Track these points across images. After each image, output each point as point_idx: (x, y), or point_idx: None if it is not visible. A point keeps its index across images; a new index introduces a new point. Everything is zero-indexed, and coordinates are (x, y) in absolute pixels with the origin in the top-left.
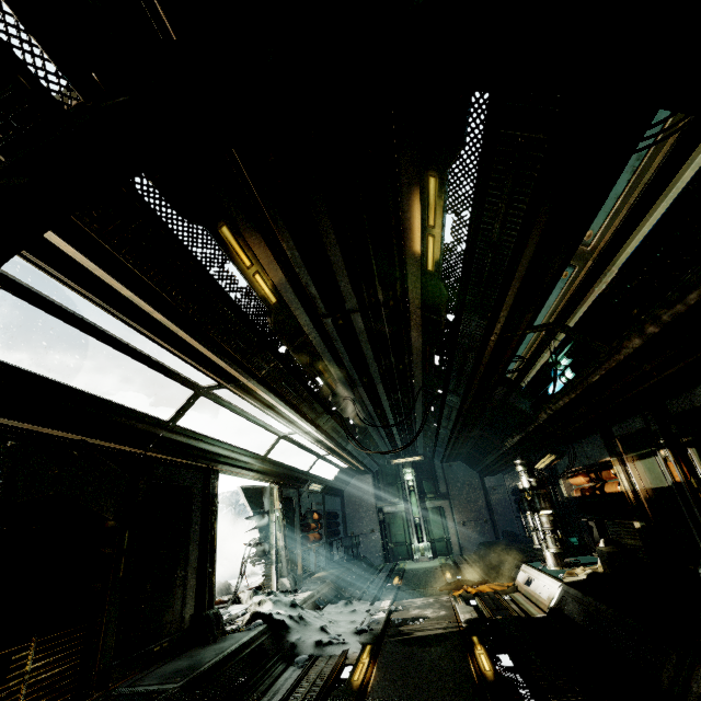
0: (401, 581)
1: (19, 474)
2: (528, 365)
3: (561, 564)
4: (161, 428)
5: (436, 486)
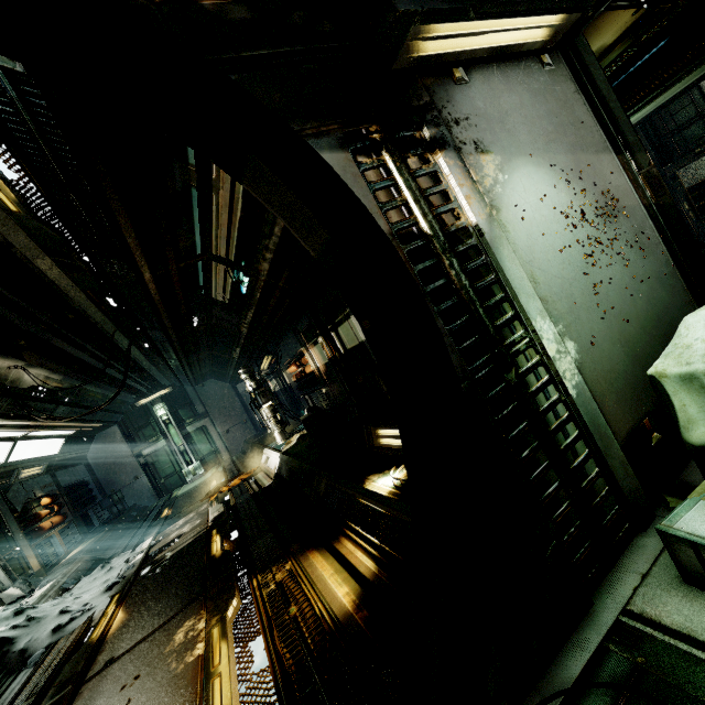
0: (170, 510)
1: None
2: (208, 291)
3: (286, 437)
4: None
5: (193, 410)
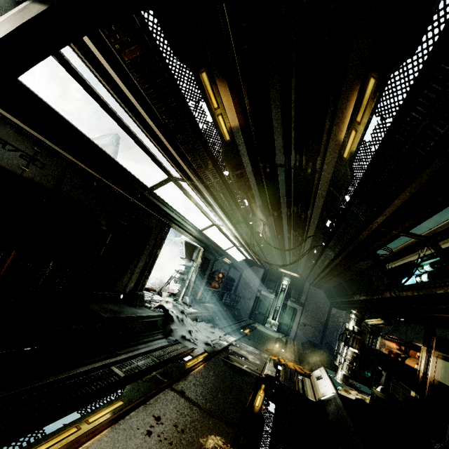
0: (249, 332)
1: (64, 183)
2: (393, 257)
3: (345, 382)
4: (144, 190)
5: (299, 296)
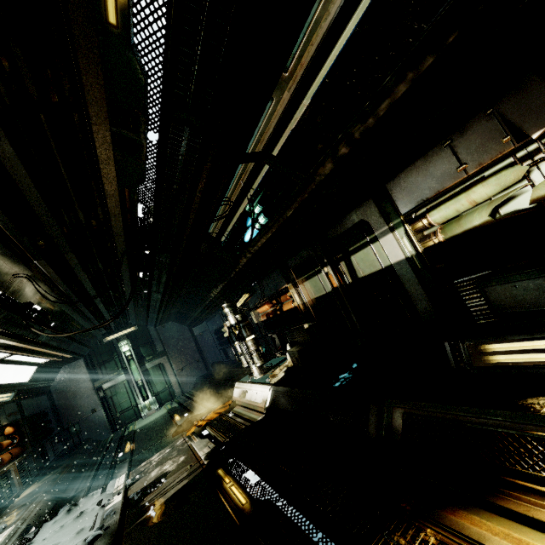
0: (133, 444)
1: None
2: (234, 209)
3: (263, 372)
4: None
5: (153, 348)
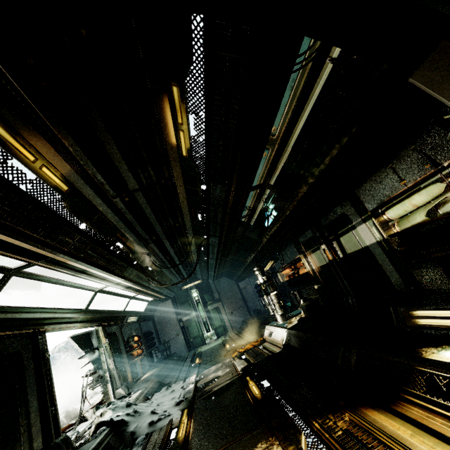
0: (200, 359)
1: None
2: (253, 211)
3: (285, 319)
4: None
5: (212, 296)
